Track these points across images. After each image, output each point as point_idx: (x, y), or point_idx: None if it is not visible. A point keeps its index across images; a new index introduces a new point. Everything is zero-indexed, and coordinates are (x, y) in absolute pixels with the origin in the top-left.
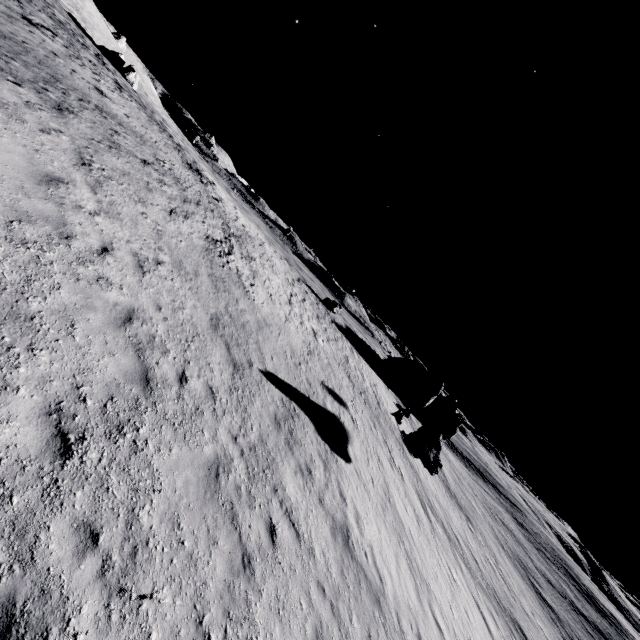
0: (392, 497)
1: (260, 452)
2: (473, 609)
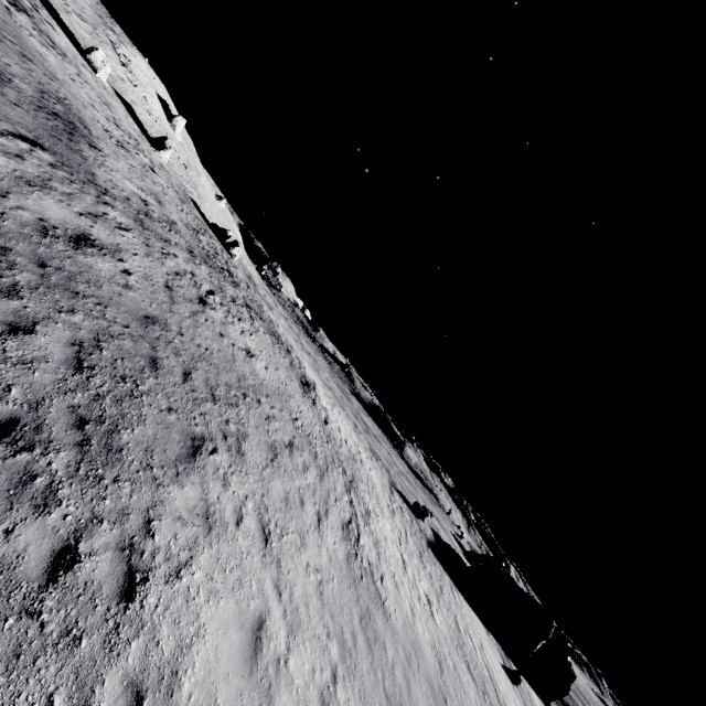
0: None
1: None
2: None
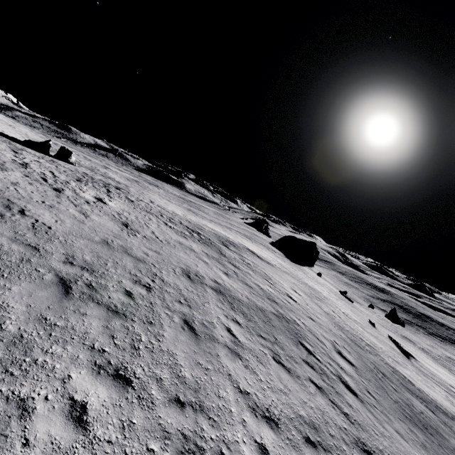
0: (405, 346)
1: (454, 393)
2: (421, 355)
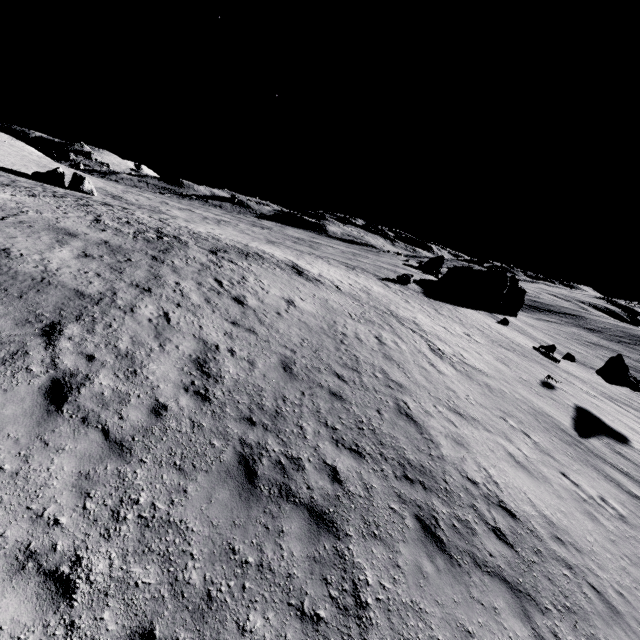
0: (633, 428)
1: None
2: None
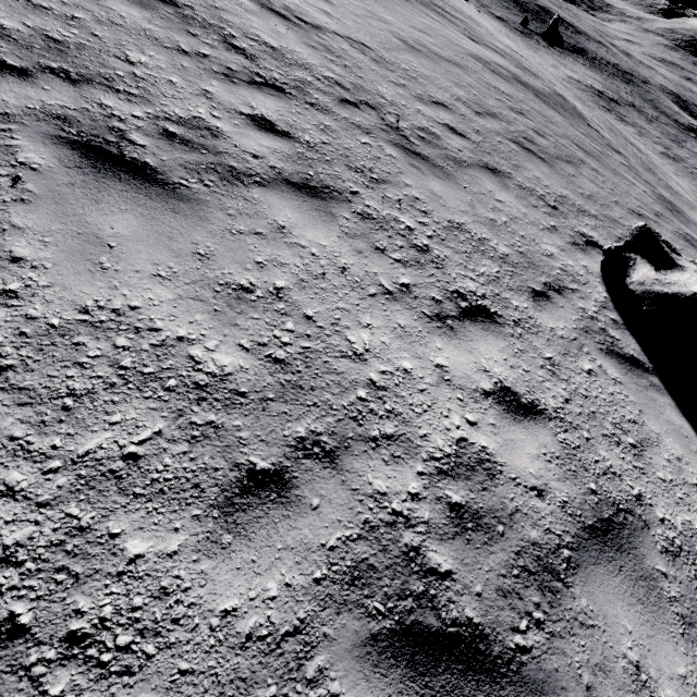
0: None
1: None
2: None
